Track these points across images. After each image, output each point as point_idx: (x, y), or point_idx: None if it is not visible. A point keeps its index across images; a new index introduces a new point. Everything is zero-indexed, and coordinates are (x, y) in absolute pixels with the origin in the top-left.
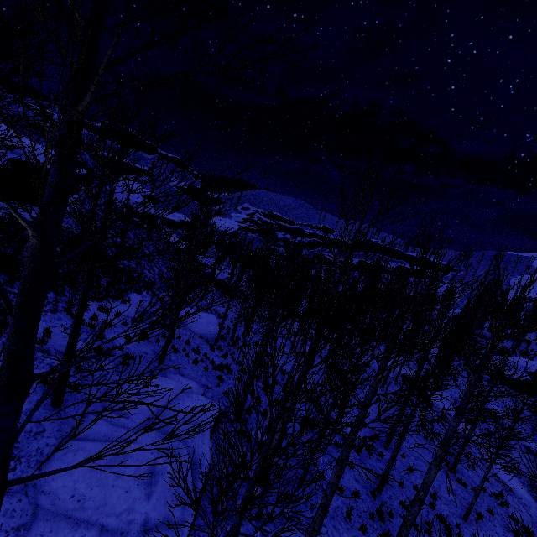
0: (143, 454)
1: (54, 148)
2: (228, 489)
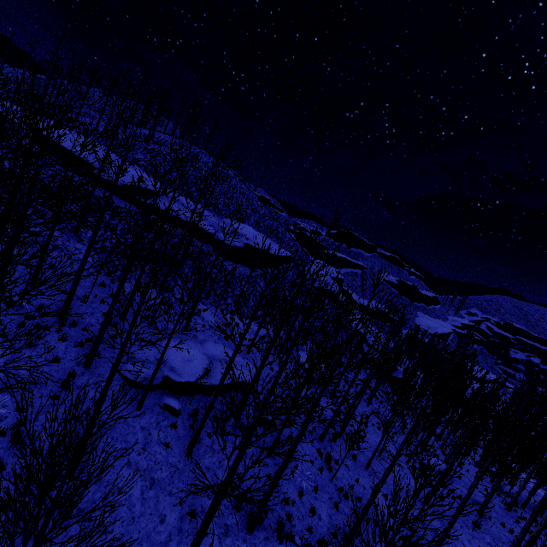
0: (193, 354)
1: (279, 242)
2: (204, 375)
